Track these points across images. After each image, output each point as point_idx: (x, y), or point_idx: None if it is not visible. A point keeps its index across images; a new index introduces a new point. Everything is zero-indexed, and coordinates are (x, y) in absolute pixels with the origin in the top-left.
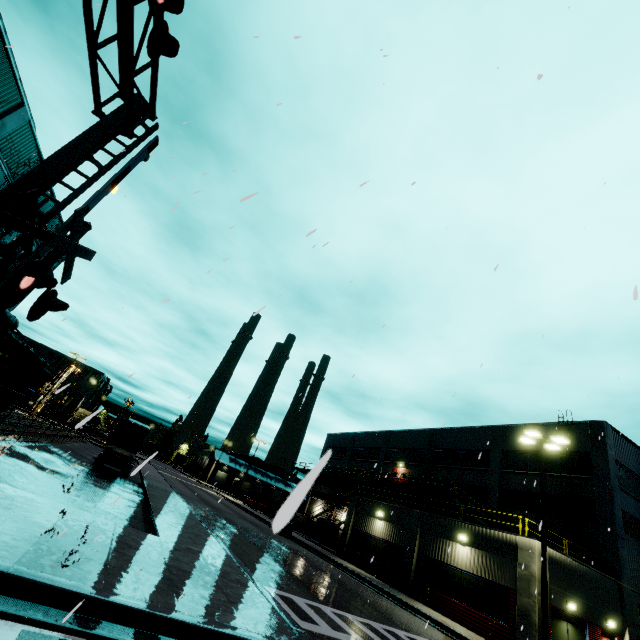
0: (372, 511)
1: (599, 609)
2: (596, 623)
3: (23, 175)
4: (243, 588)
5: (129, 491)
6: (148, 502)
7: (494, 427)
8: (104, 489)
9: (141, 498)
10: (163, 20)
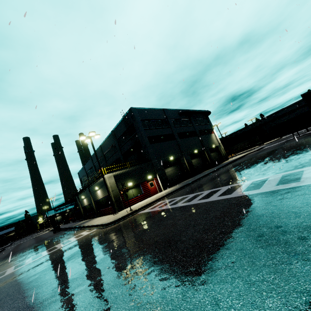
0: (82, 198)
1: (144, 176)
2: (144, 181)
3: None
4: None
5: None
6: None
7: (111, 132)
8: None
9: None
10: None
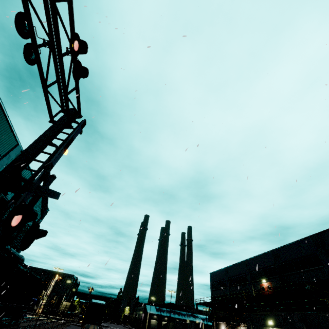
0: (263, 322)
1: None
2: None
3: (13, 159)
4: None
5: None
6: None
7: (310, 236)
8: None
9: None
10: (78, 60)
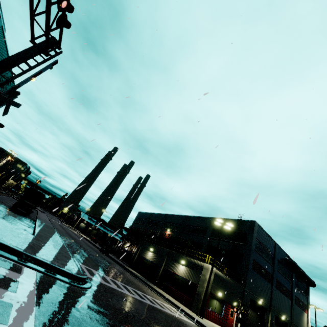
0: (148, 248)
1: (232, 297)
2: (229, 302)
3: None
4: (66, 258)
5: (28, 221)
6: (35, 225)
7: (212, 218)
8: (14, 217)
9: (33, 224)
10: (64, 13)
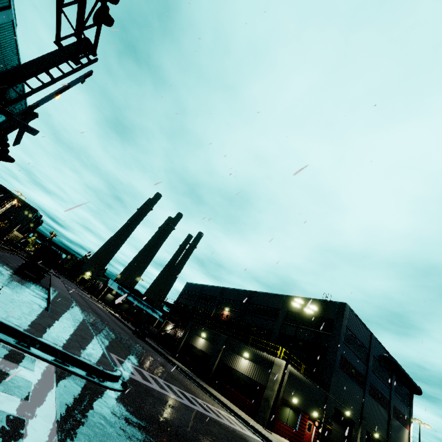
0: (199, 333)
1: (311, 405)
2: (307, 412)
3: None
4: (93, 346)
5: (38, 289)
6: (49, 296)
7: (286, 296)
8: (21, 284)
9: (46, 295)
10: (106, 5)
